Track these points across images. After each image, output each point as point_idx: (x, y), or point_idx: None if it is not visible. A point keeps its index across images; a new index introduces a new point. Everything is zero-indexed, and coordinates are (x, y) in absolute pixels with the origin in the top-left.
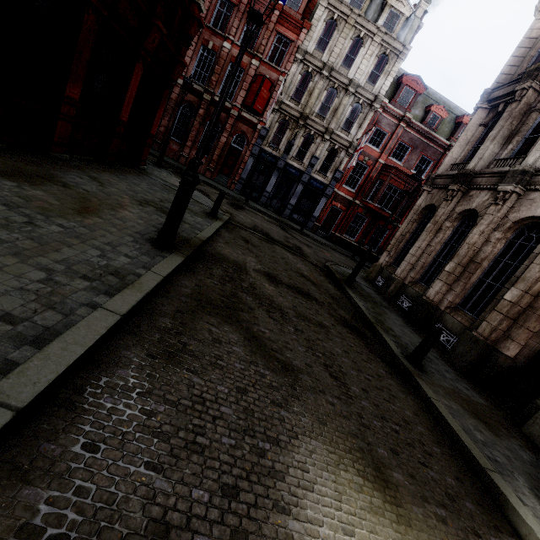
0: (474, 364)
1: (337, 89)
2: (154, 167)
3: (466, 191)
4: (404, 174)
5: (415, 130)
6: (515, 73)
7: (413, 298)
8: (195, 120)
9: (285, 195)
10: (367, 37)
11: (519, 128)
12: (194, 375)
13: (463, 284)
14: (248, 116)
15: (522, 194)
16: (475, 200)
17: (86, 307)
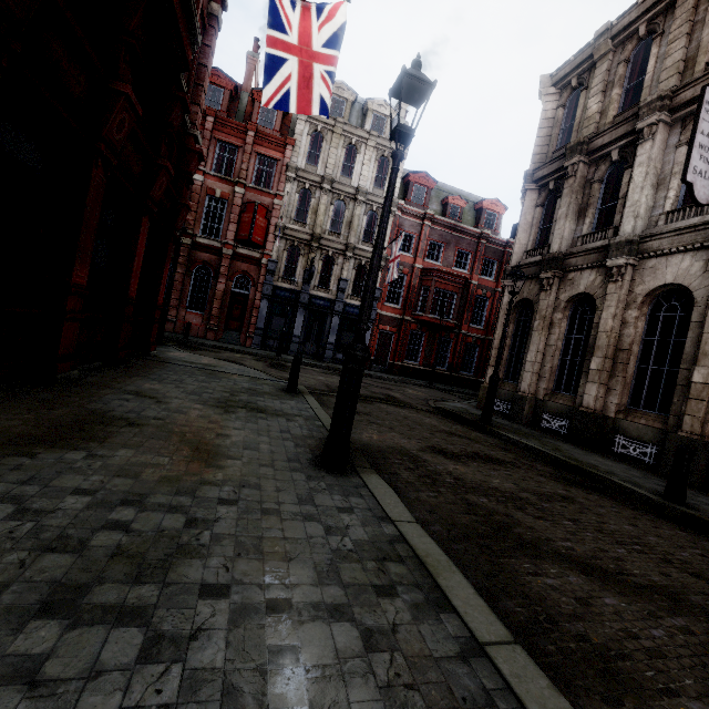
0: (703, 472)
1: (344, 200)
2: (157, 347)
3: (562, 276)
4: (448, 273)
5: (441, 225)
6: (549, 152)
7: (561, 413)
8: (176, 271)
9: (319, 333)
10: (360, 143)
11: (586, 201)
12: (682, 699)
13: (623, 379)
14: (246, 252)
15: (637, 264)
16: (580, 282)
17: (473, 660)
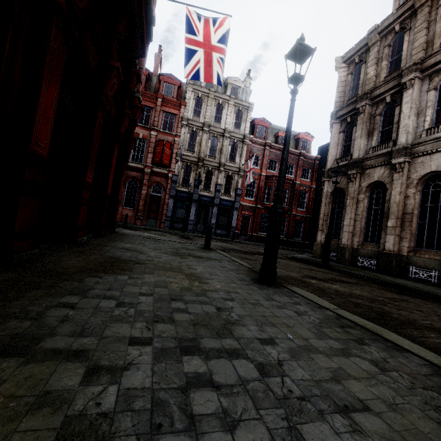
0: None
1: (216, 137)
2: None
3: (361, 172)
4: None
5: (276, 149)
6: (345, 100)
7: (370, 256)
8: None
9: (205, 218)
10: (224, 103)
11: (372, 127)
12: None
13: (410, 231)
14: (159, 170)
15: (411, 161)
16: (374, 175)
17: None
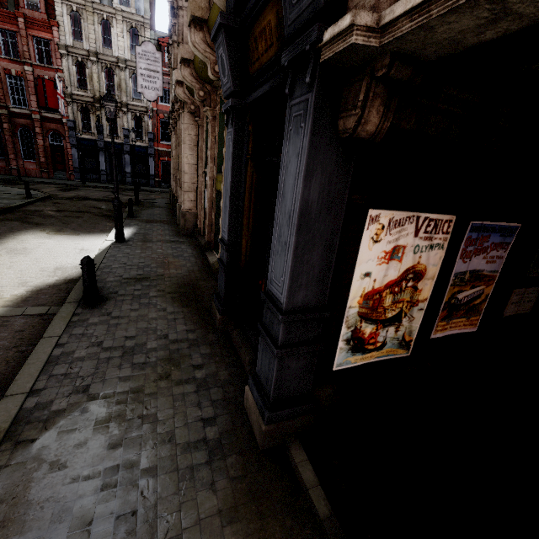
0: None
1: (111, 68)
2: None
3: None
4: None
5: None
6: None
7: None
8: (5, 135)
9: (121, 167)
10: (111, 18)
11: None
12: None
13: None
14: (50, 115)
15: None
16: None
17: None
